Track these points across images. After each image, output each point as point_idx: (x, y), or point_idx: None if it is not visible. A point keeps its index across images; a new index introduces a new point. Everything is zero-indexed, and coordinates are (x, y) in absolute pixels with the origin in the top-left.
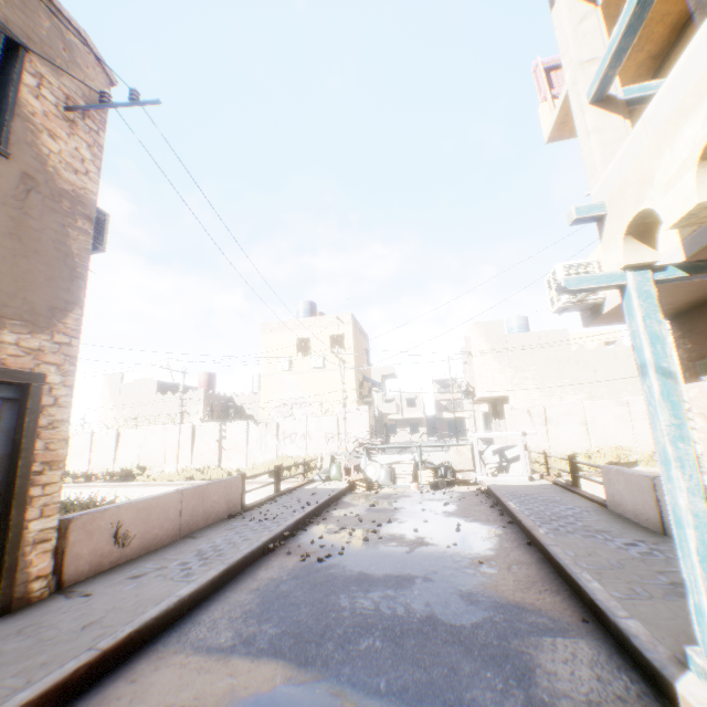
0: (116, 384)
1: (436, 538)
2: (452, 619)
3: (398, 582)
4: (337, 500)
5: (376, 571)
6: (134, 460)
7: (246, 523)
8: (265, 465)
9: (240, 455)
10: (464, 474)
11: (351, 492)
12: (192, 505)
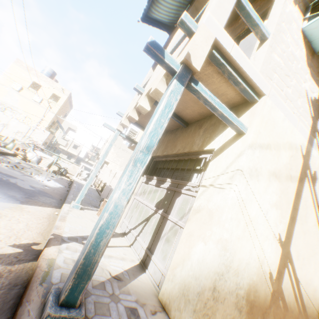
0: None
1: (38, 178)
2: (22, 186)
3: (10, 176)
4: (3, 154)
5: (4, 172)
6: None
7: None
8: None
9: None
10: (70, 175)
11: (14, 156)
12: None
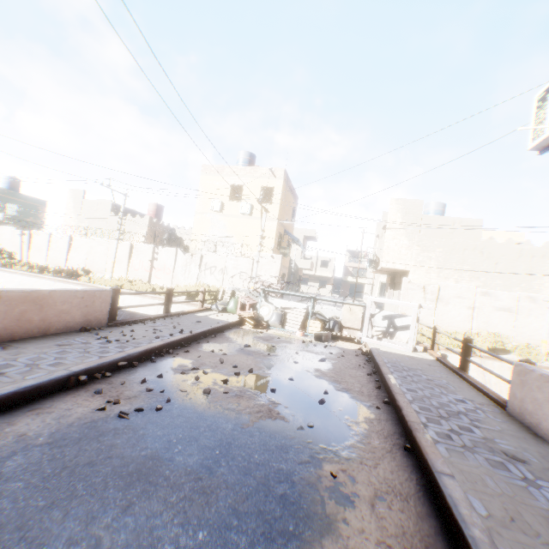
0: (79, 199)
1: (292, 409)
2: None
3: (188, 497)
4: (218, 333)
5: (175, 458)
6: (82, 263)
7: (92, 340)
8: (184, 288)
9: (167, 276)
10: (350, 331)
11: (239, 326)
12: (21, 310)
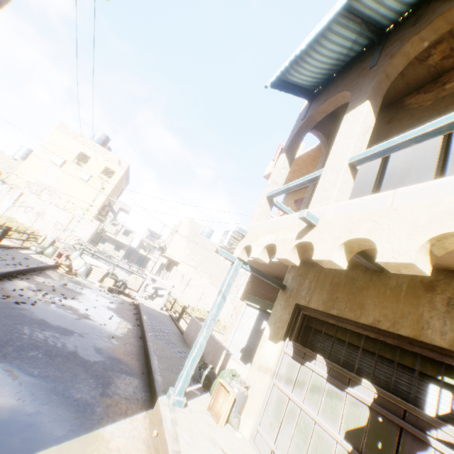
0: None
1: (97, 318)
2: (86, 356)
3: (64, 332)
4: (42, 270)
5: (53, 322)
6: None
7: None
8: None
9: None
10: (131, 291)
11: (55, 269)
12: None
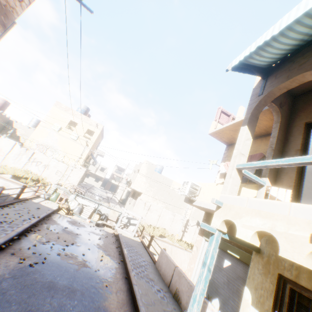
0: None
1: (91, 263)
2: None
3: (69, 293)
4: (49, 216)
5: (59, 281)
6: None
7: None
8: (13, 170)
9: None
10: (111, 221)
11: (58, 212)
12: None
